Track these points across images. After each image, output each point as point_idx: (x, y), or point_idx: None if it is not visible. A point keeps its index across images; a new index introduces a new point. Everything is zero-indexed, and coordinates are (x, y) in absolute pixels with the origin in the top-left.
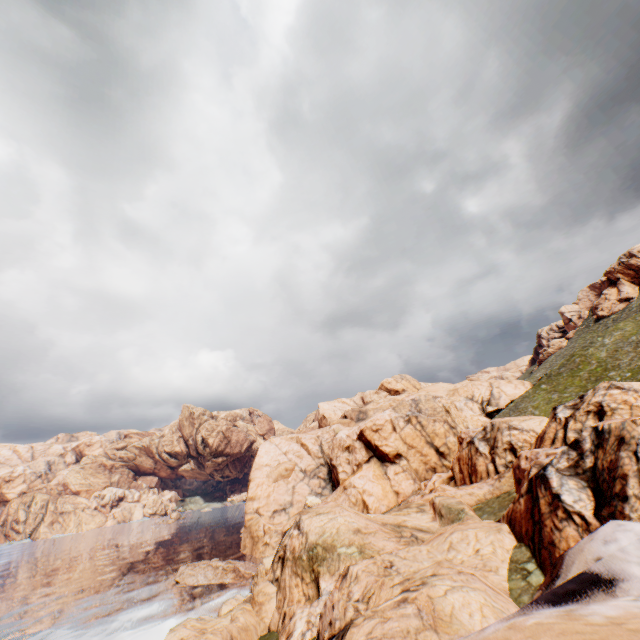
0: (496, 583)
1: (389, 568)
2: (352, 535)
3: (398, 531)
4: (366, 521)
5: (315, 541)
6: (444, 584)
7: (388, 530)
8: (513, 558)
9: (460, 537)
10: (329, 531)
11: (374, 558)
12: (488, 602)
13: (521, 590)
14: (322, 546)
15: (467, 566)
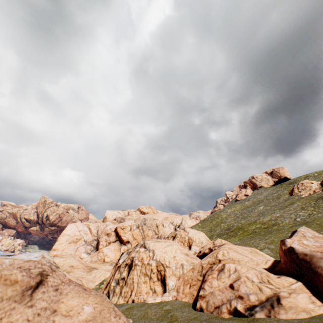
0: (90, 285)
1: None
2: (68, 267)
3: (91, 270)
4: (79, 263)
5: None
6: None
7: (86, 268)
8: (104, 279)
9: (96, 271)
10: (60, 264)
11: None
12: None
13: (95, 288)
14: None
15: (87, 280)
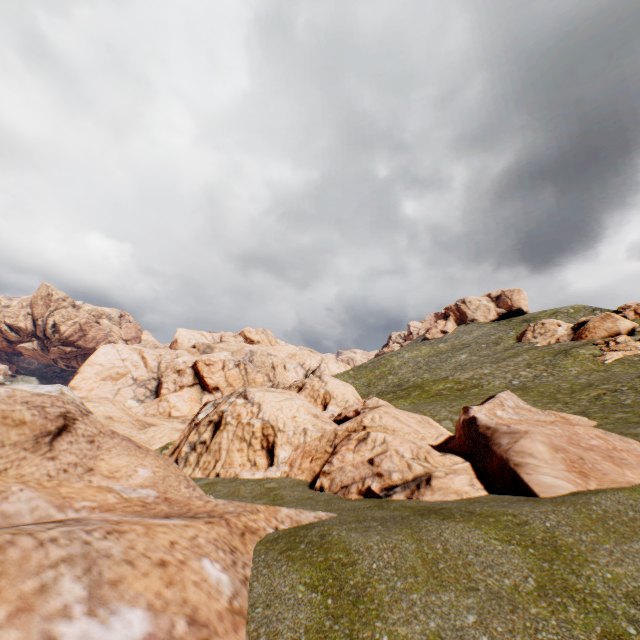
0: None
1: None
2: (103, 419)
3: (146, 427)
4: (124, 415)
5: None
6: None
7: (138, 424)
8: (170, 442)
9: (156, 429)
10: None
11: None
12: None
13: None
14: None
15: (140, 440)
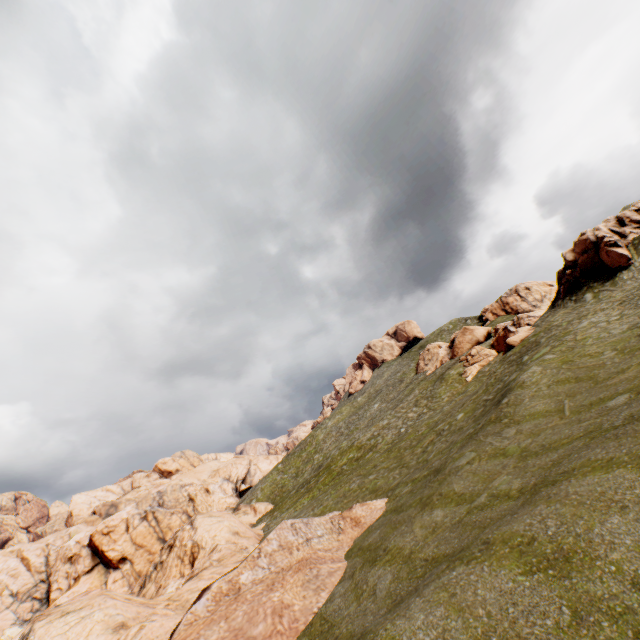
0: None
1: None
2: None
3: None
4: None
5: None
6: None
7: None
8: None
9: None
10: None
11: None
12: None
13: None
14: None
15: None
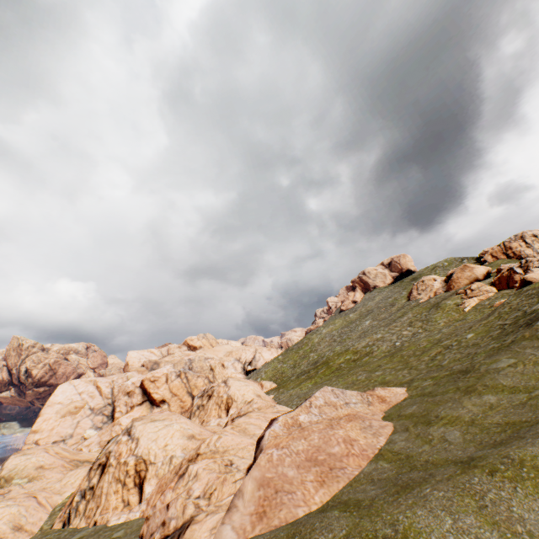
0: (54, 500)
1: (2, 494)
2: (33, 470)
3: (79, 465)
4: (56, 459)
5: (4, 475)
6: (5, 503)
7: (70, 465)
8: None
9: (72, 473)
10: (19, 467)
11: (5, 488)
12: (19, 512)
13: (62, 503)
14: (6, 478)
15: (52, 491)
